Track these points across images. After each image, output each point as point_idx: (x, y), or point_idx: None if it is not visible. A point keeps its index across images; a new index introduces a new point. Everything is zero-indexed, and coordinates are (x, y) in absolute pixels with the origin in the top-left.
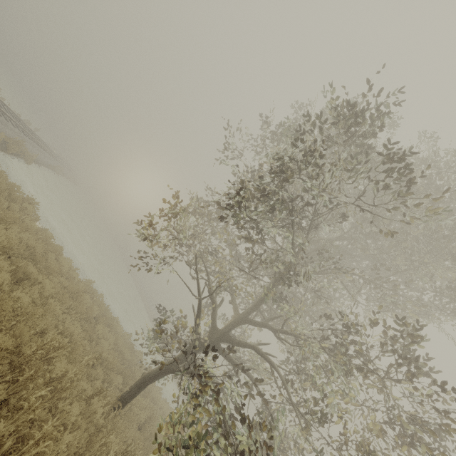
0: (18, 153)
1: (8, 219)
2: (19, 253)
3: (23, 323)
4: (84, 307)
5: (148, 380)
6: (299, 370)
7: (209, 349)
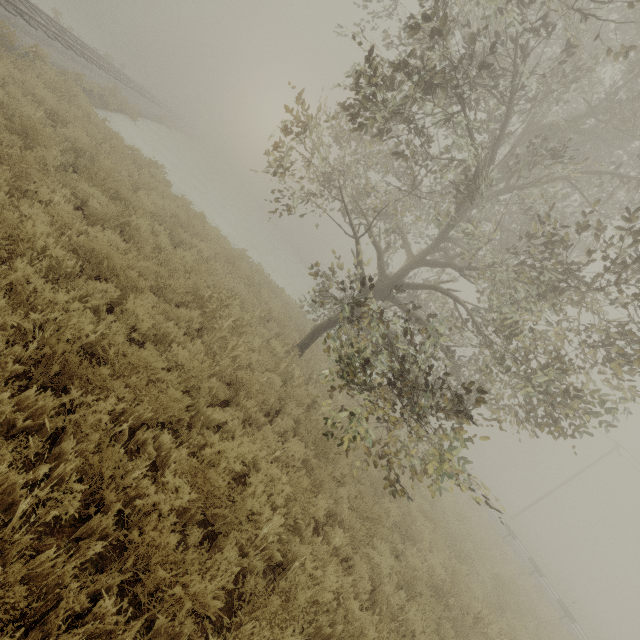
0: (119, 108)
1: (144, 186)
2: (168, 220)
3: (194, 273)
4: (243, 271)
5: (320, 330)
6: (492, 310)
7: (380, 298)
